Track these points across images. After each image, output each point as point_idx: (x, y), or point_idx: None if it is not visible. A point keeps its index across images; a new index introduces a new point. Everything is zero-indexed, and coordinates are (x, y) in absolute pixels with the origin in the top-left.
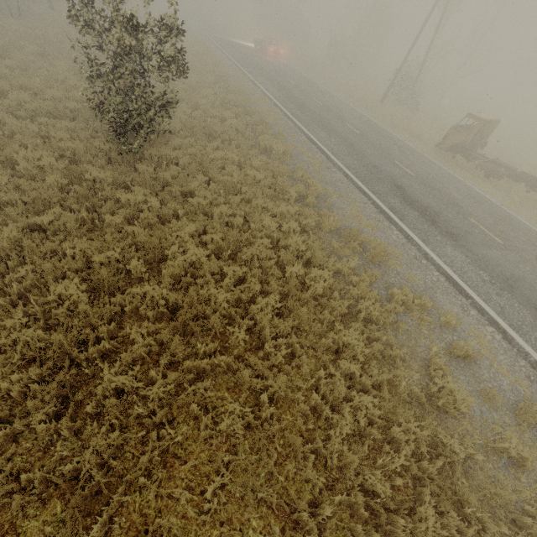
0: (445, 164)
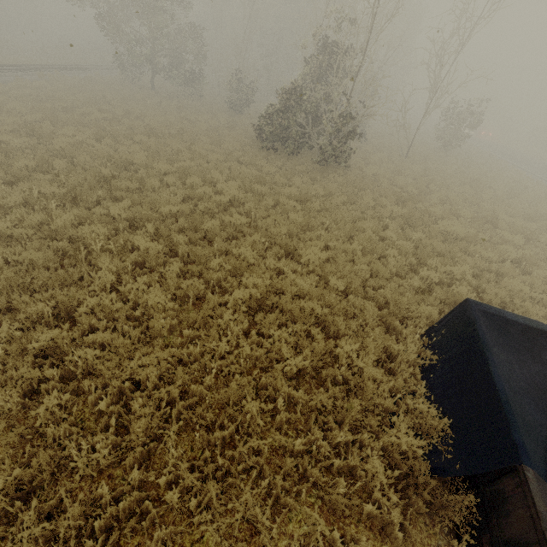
0: None
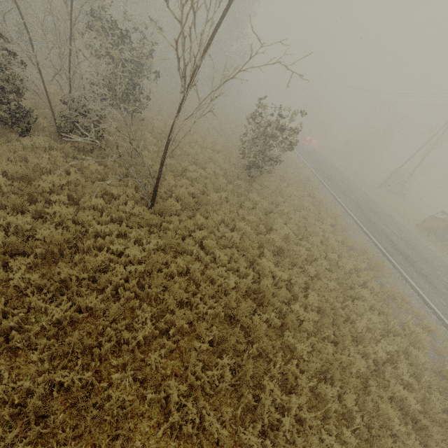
0: (421, 238)
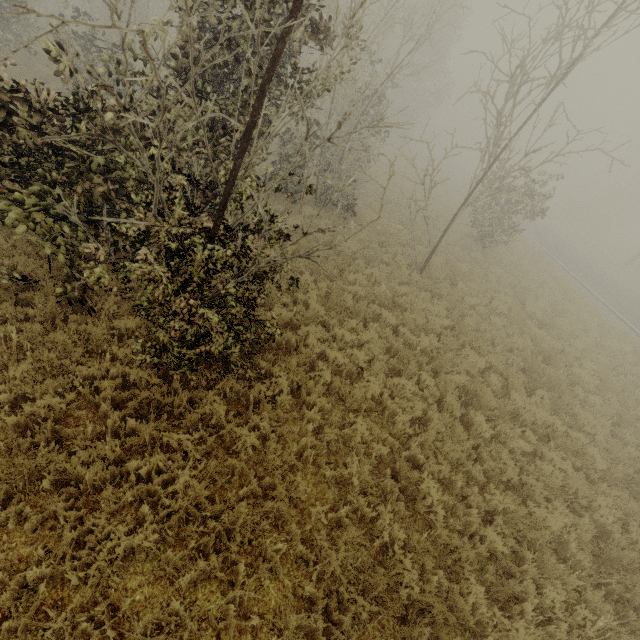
0: None
